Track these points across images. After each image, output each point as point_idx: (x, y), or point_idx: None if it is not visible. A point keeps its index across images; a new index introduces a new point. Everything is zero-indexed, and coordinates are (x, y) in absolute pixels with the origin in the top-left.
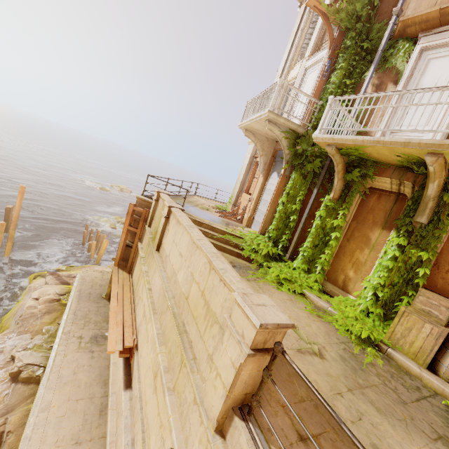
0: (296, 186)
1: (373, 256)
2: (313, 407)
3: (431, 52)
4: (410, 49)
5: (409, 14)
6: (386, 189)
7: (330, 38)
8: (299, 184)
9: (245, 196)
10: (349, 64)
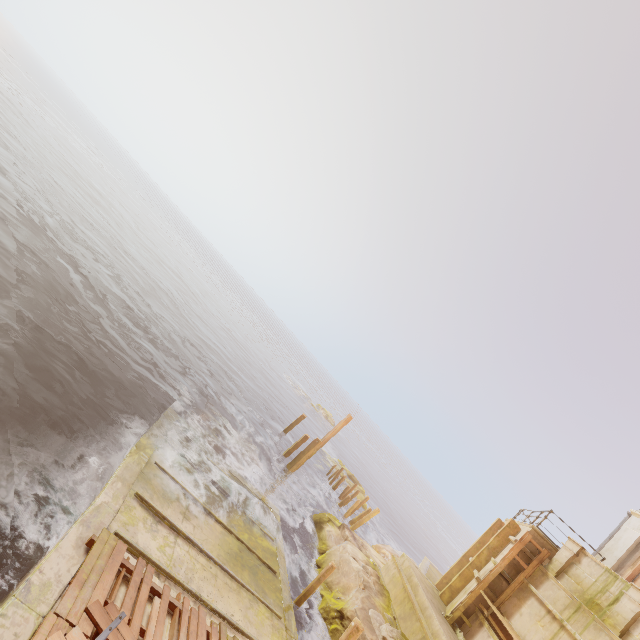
0: None
1: None
2: None
3: None
4: None
5: None
6: None
7: None
8: None
9: None
10: None
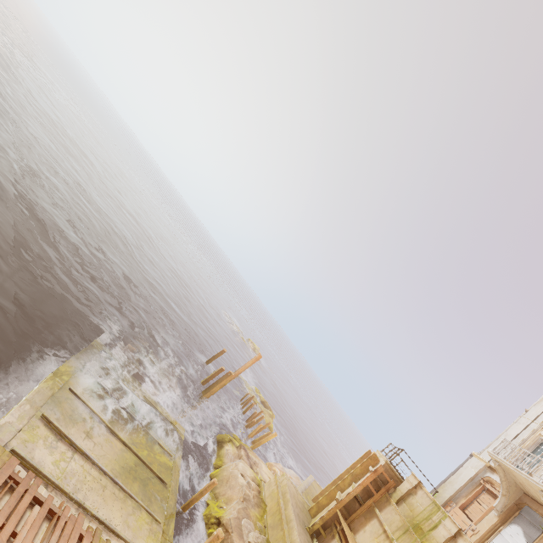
0: None
1: None
2: None
3: None
4: None
5: None
6: None
7: None
8: None
9: (462, 515)
10: None
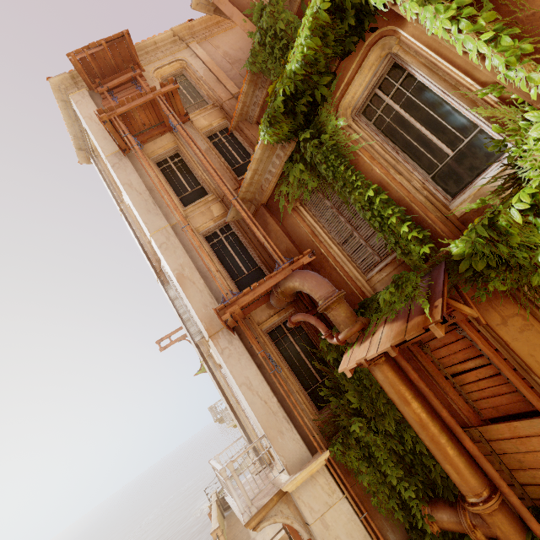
0: None
1: None
2: (246, 538)
3: None
4: None
5: None
6: None
7: None
8: None
9: None
10: None
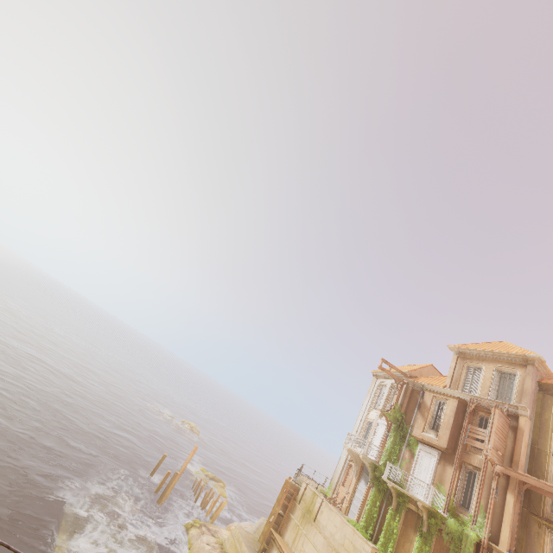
0: (376, 496)
1: (412, 547)
2: None
3: (423, 452)
4: (417, 445)
5: (414, 433)
6: (414, 510)
7: (387, 423)
8: (377, 495)
9: (343, 489)
10: (396, 438)
